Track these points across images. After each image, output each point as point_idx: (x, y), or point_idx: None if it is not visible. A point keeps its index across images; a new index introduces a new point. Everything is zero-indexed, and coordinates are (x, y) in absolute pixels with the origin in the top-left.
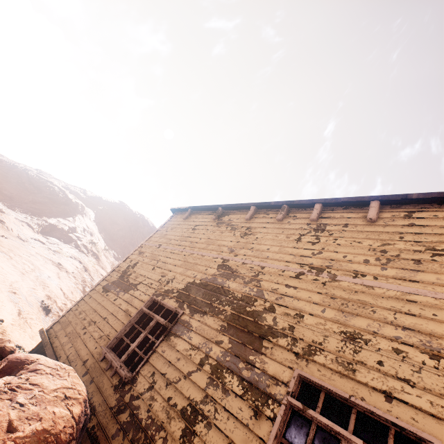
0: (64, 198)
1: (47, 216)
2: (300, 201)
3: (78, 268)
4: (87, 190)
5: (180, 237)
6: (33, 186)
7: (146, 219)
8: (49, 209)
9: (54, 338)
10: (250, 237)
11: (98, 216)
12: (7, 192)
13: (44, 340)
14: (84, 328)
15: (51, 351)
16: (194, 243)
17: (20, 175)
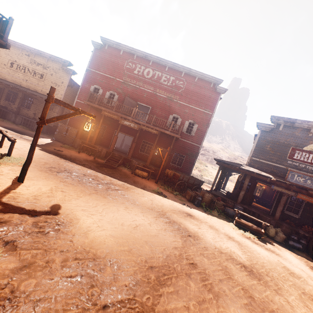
0: None
1: None
2: None
3: None
4: None
5: None
6: None
7: None
8: None
9: None
10: None
11: None
12: None
13: None
14: None
15: None
16: None
17: None
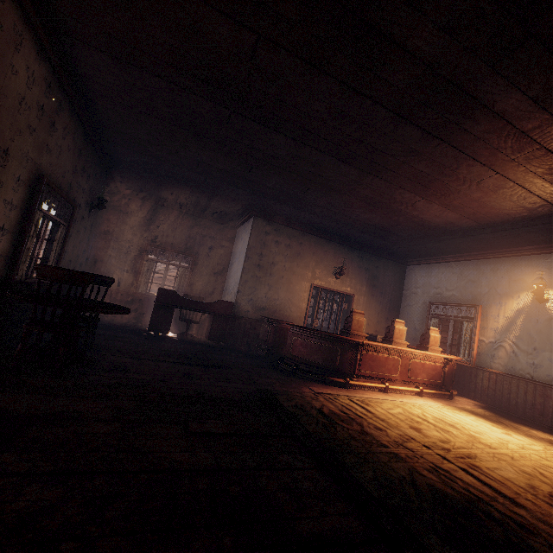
0: None
1: None
2: None
3: None
4: None
5: None
6: None
7: None
8: None
9: None
10: None
11: None
12: None
13: None
14: None
15: None
16: None
17: None
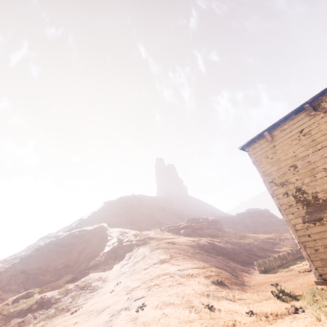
0: (89, 233)
1: (99, 250)
2: None
3: (164, 252)
4: (81, 218)
5: (303, 148)
6: (66, 246)
7: (126, 196)
8: (92, 246)
9: None
10: None
11: (109, 222)
12: (60, 265)
13: None
14: None
15: None
16: None
17: (52, 250)
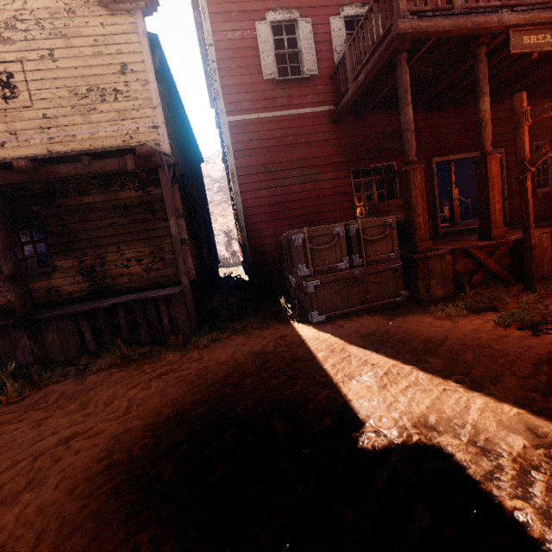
0: None
1: None
2: None
3: None
4: None
5: None
6: None
7: None
8: None
9: None
10: None
11: None
12: None
13: None
14: None
15: None
16: None
17: None
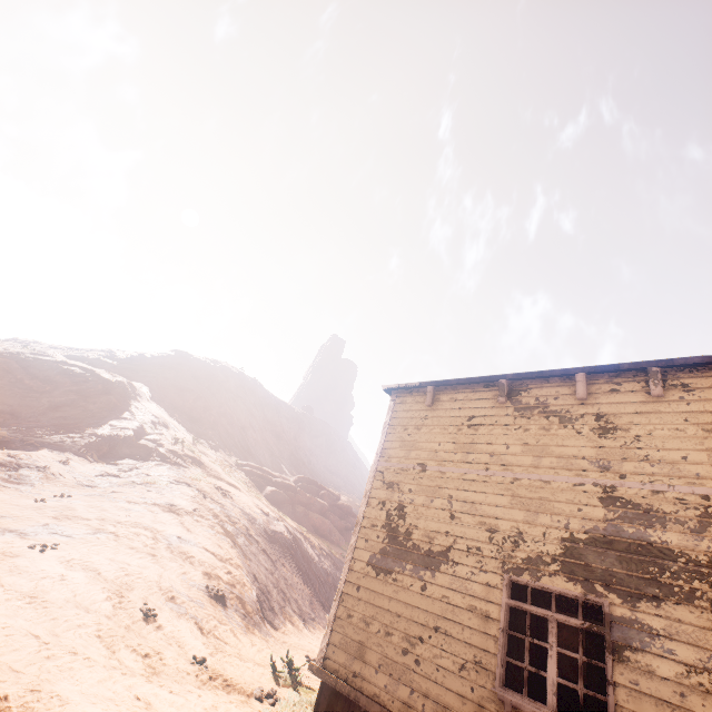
0: (98, 383)
1: (90, 424)
2: (687, 360)
3: (193, 497)
4: (113, 350)
5: (454, 445)
6: (39, 380)
7: (225, 366)
8: (85, 410)
9: (353, 678)
10: (620, 436)
11: (155, 390)
12: (3, 406)
13: (341, 687)
14: (406, 652)
15: (381, 709)
16: (499, 455)
17: (8, 369)
